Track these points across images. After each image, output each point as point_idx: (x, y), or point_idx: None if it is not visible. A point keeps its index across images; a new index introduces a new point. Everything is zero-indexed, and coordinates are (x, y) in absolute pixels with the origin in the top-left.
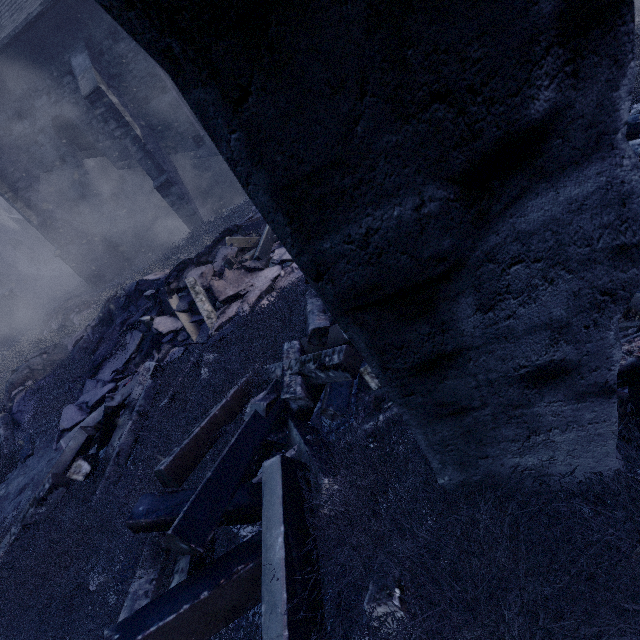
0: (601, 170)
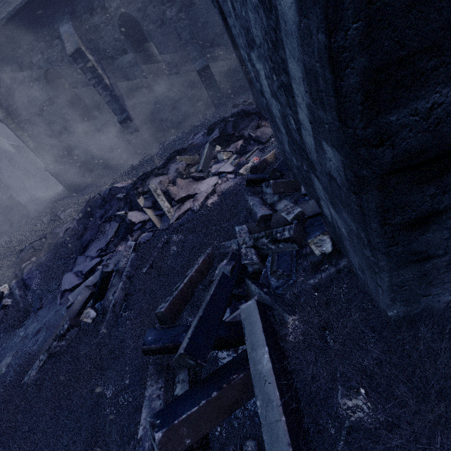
0: None
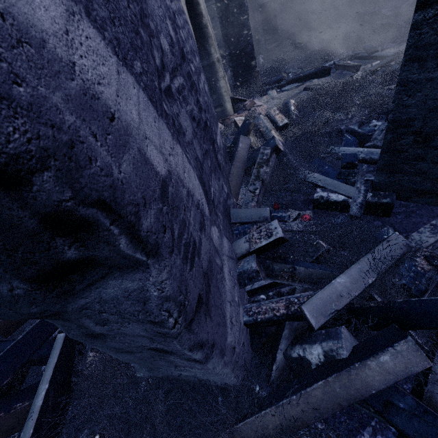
0: (141, 278)
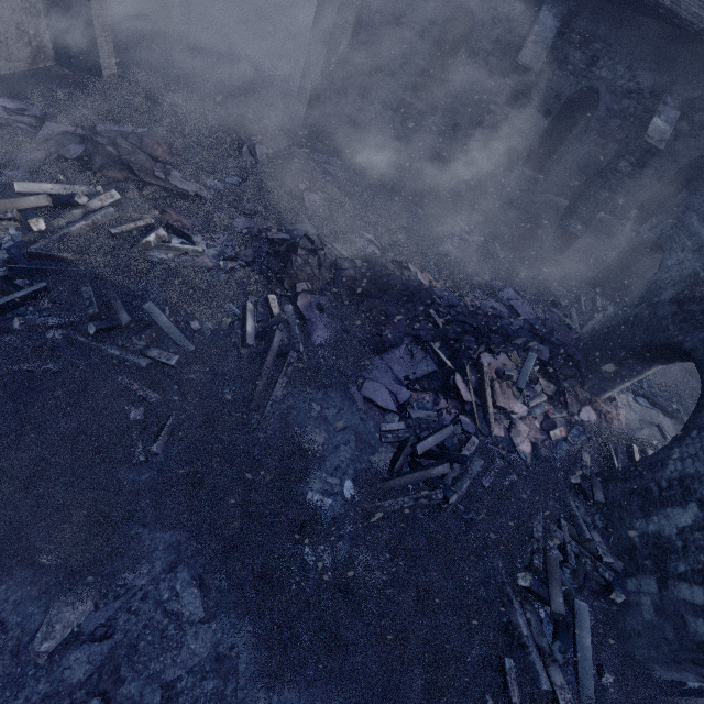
0: None
